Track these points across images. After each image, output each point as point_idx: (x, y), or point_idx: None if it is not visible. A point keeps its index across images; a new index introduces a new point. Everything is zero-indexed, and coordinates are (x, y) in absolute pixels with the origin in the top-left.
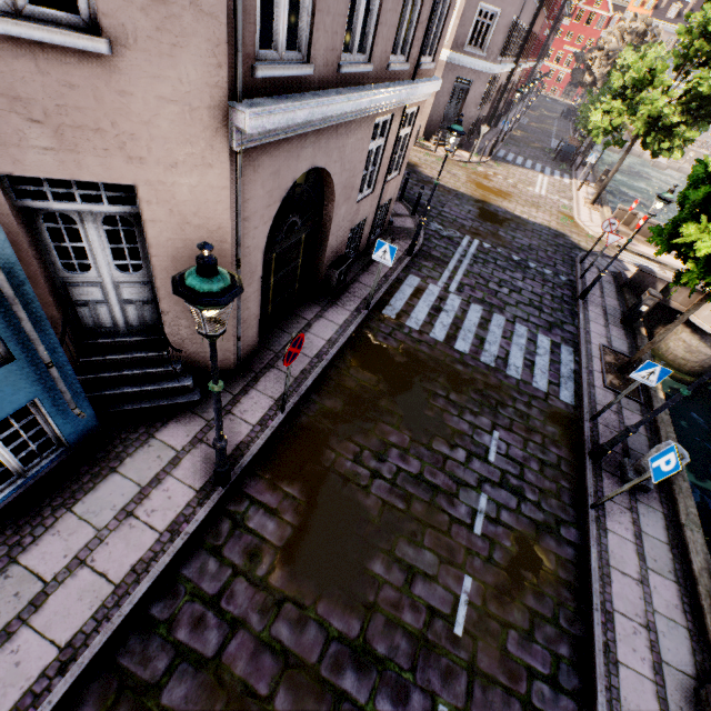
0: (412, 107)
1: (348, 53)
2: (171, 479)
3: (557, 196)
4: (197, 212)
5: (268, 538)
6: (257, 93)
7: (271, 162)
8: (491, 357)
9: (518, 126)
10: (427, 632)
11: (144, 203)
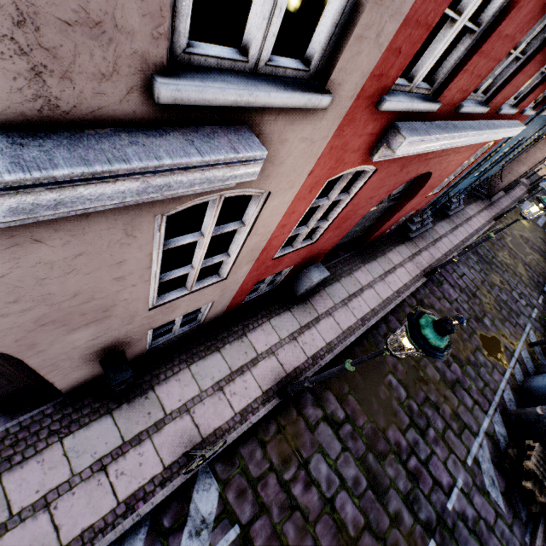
0: None
1: None
2: (483, 213)
3: None
4: (545, 150)
5: (505, 237)
6: None
7: None
8: None
9: None
10: (542, 274)
11: (539, 144)
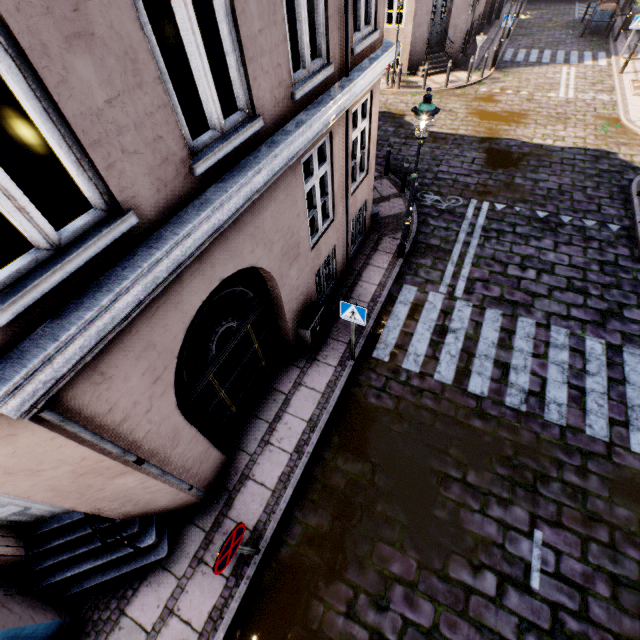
0: (360, 100)
1: (208, 133)
2: None
3: (591, 92)
4: (41, 461)
5: None
6: (28, 329)
7: (127, 349)
8: (520, 394)
9: (527, 4)
10: None
11: None
